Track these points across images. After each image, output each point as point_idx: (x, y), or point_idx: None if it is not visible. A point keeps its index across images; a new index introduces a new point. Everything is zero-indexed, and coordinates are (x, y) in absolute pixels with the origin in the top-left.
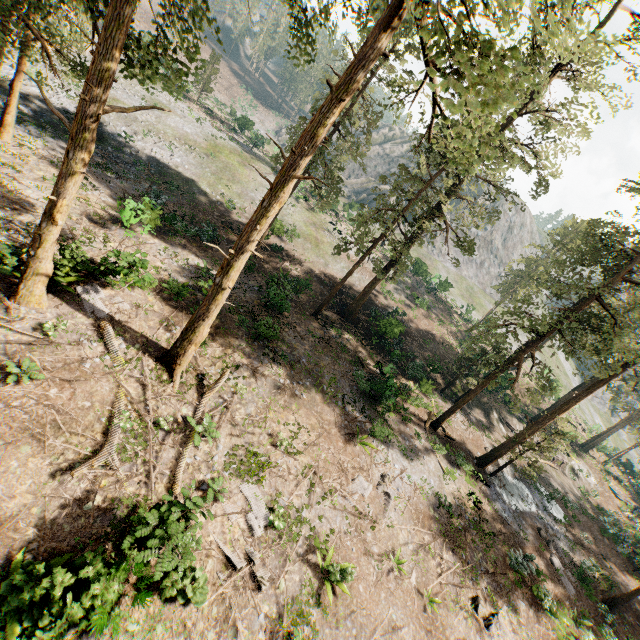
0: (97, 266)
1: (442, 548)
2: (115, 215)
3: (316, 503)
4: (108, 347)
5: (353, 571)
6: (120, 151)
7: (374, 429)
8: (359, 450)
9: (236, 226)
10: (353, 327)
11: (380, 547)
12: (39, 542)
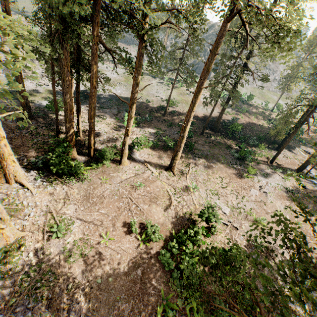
0: (132, 145)
1: (295, 206)
2: (118, 125)
3: (241, 201)
4: (151, 171)
5: (266, 218)
6: (100, 98)
7: (250, 170)
8: (246, 180)
9: (154, 109)
10: (219, 133)
11: (270, 210)
12: (173, 228)
